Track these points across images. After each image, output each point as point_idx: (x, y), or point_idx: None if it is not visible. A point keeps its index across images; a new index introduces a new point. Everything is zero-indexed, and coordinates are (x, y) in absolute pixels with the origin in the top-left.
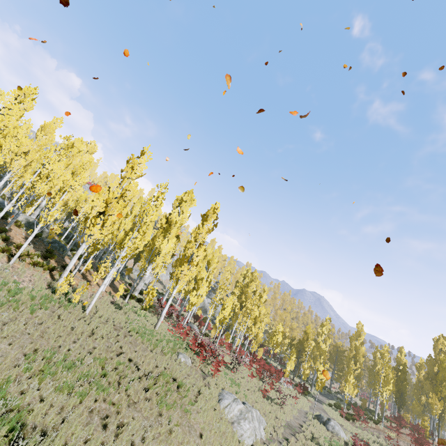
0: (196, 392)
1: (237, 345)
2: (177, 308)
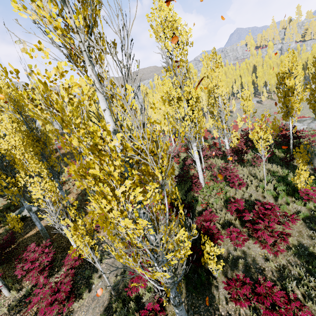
0: None
1: None
2: None
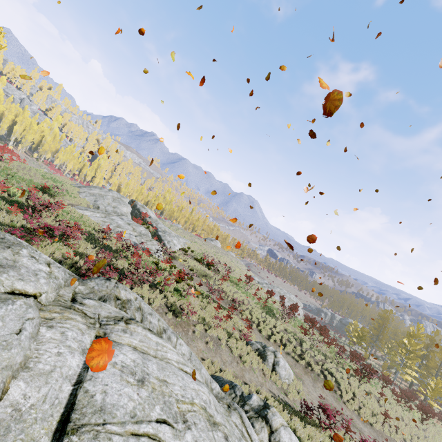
0: None
1: None
2: None
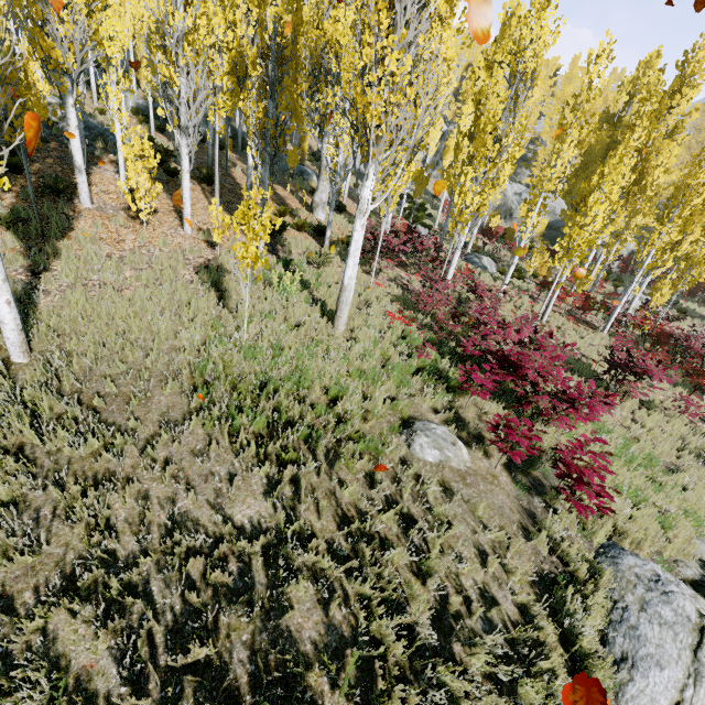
0: (497, 694)
1: (593, 280)
2: (442, 220)
